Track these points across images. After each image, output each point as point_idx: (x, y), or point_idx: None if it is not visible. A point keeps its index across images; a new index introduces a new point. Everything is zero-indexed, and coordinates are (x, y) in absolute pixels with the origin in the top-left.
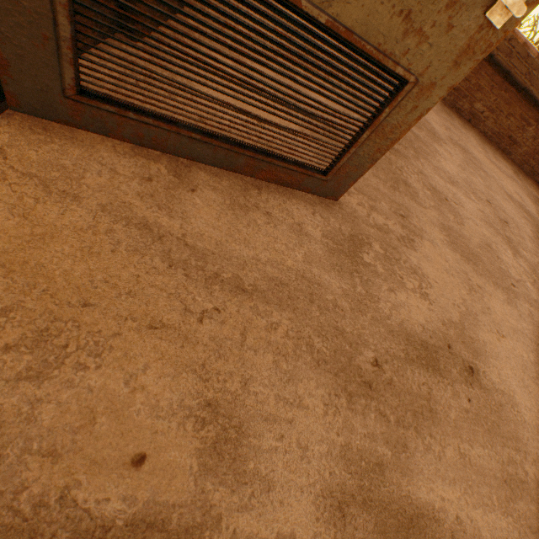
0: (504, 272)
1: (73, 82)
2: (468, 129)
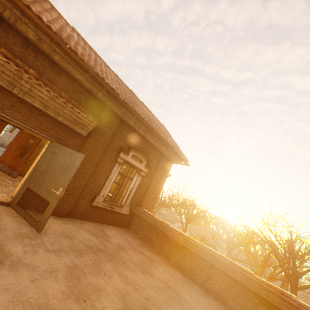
0: (90, 296)
1: (17, 202)
2: (210, 298)
